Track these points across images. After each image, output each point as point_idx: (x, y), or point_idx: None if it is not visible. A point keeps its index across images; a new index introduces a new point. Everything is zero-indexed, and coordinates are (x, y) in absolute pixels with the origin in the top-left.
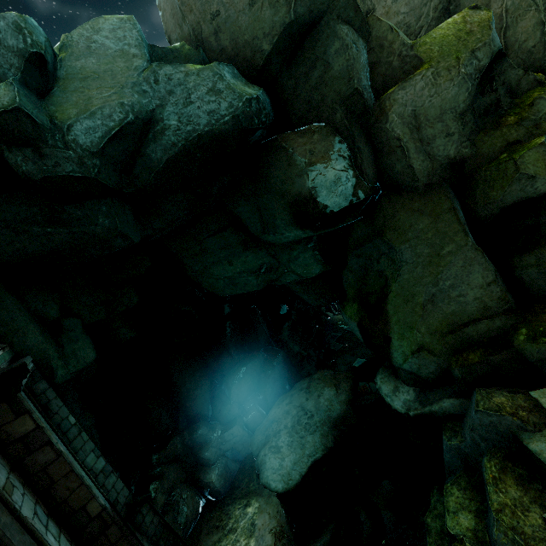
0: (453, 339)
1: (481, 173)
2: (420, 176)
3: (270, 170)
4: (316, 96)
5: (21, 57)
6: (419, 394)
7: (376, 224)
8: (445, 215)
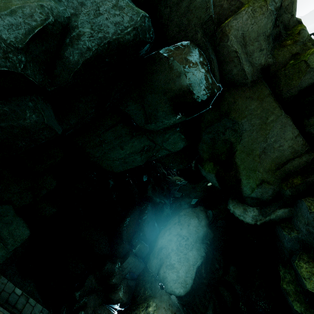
0: (279, 173)
1: (281, 72)
2: (248, 76)
3: (153, 76)
4: (184, 21)
5: None
6: (260, 210)
7: (222, 109)
8: (267, 98)
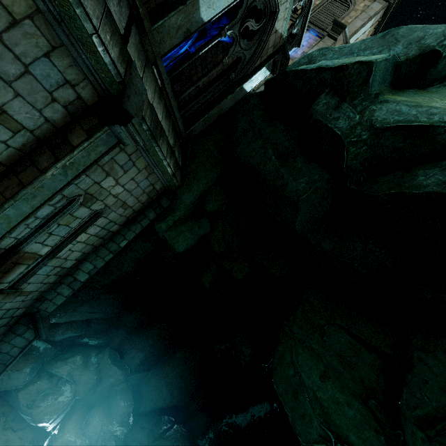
0: None
1: None
2: None
3: None
4: None
5: (421, 51)
6: None
7: None
8: None
